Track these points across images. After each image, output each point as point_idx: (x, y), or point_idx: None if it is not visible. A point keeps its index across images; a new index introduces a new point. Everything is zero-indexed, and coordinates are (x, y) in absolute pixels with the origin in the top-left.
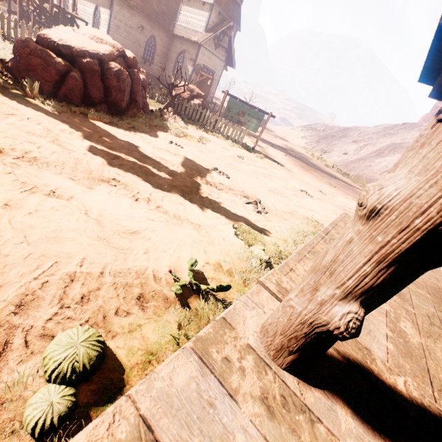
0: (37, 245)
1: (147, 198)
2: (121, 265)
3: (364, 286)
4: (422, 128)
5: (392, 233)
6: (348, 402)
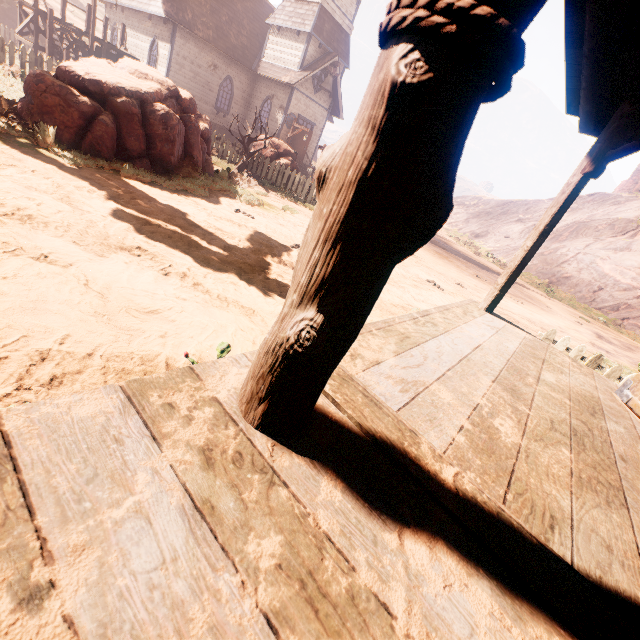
0: (5, 315)
1: (182, 273)
2: (122, 348)
3: (316, 280)
4: (618, 200)
5: (333, 199)
6: (346, 476)
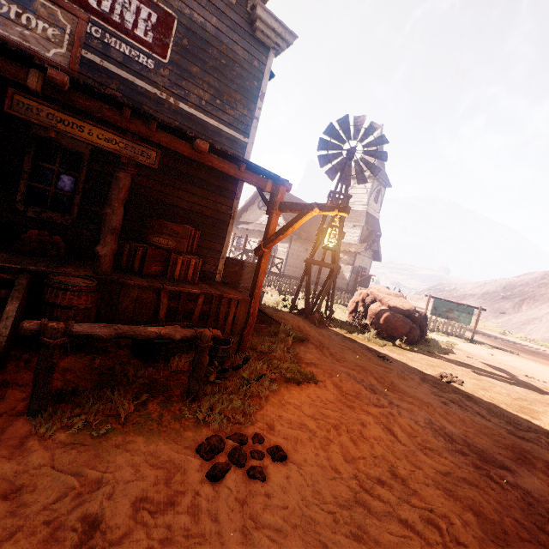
0: None
1: None
2: None
3: None
4: None
5: None
6: None
